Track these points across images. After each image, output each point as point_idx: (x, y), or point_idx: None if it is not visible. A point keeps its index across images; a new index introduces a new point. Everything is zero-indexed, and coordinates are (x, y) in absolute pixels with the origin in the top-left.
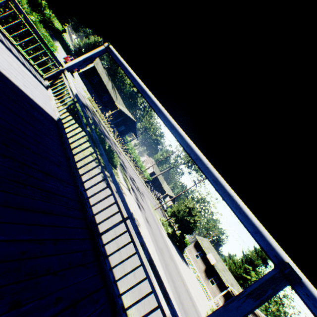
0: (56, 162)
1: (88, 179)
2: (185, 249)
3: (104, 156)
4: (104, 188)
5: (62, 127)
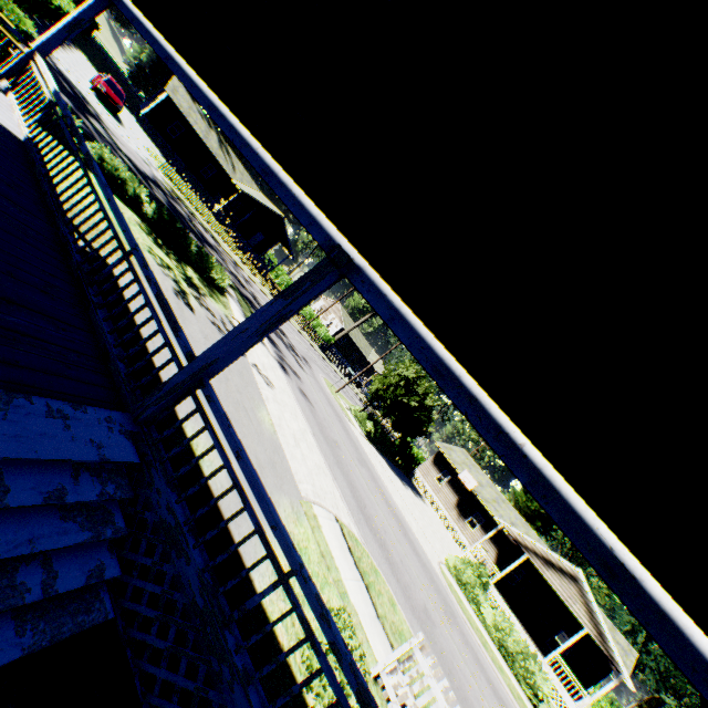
0: (7, 181)
1: (76, 215)
2: (417, 470)
3: (99, 176)
4: (99, 222)
5: (33, 149)
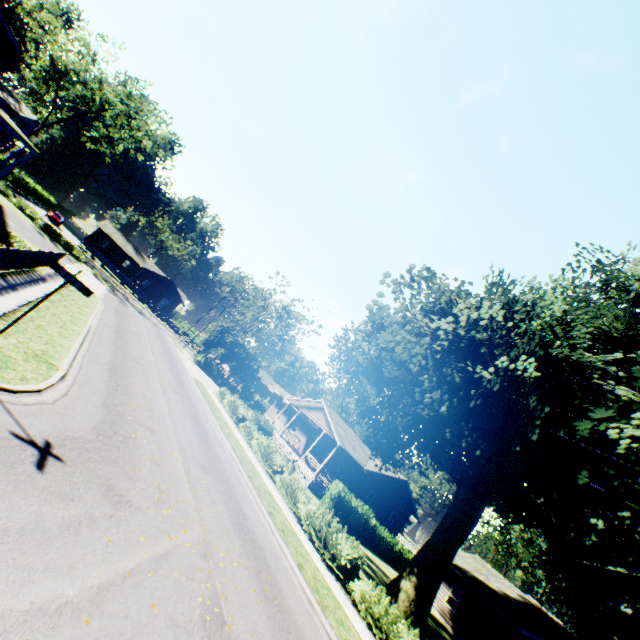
0: None
1: None
2: (265, 414)
3: None
4: None
5: None
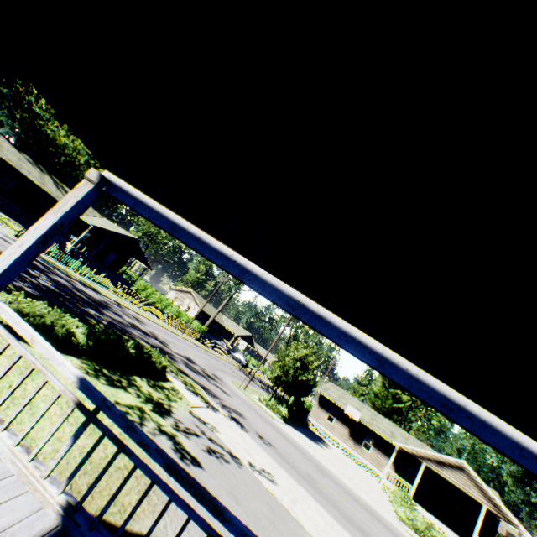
0: None
1: None
2: (309, 417)
3: None
4: None
5: None
